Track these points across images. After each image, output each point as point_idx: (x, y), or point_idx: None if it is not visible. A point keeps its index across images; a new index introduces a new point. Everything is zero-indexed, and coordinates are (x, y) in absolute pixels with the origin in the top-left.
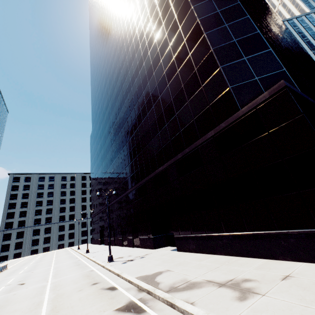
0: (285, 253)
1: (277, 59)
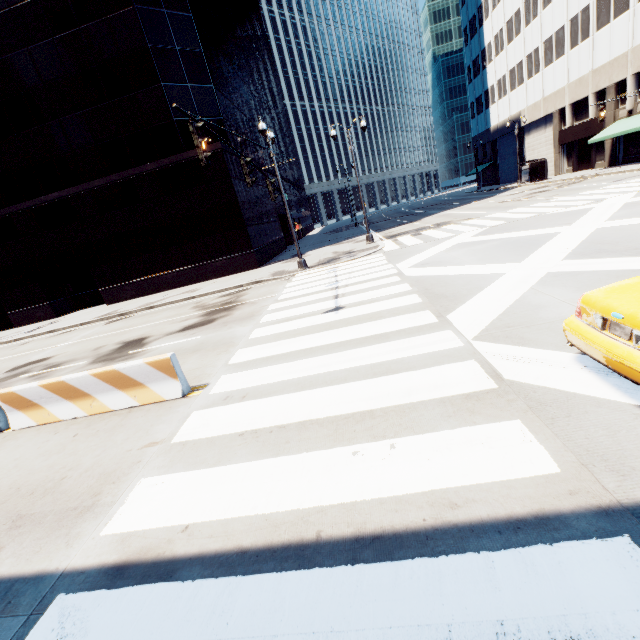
0: (215, 275)
1: (217, 102)
